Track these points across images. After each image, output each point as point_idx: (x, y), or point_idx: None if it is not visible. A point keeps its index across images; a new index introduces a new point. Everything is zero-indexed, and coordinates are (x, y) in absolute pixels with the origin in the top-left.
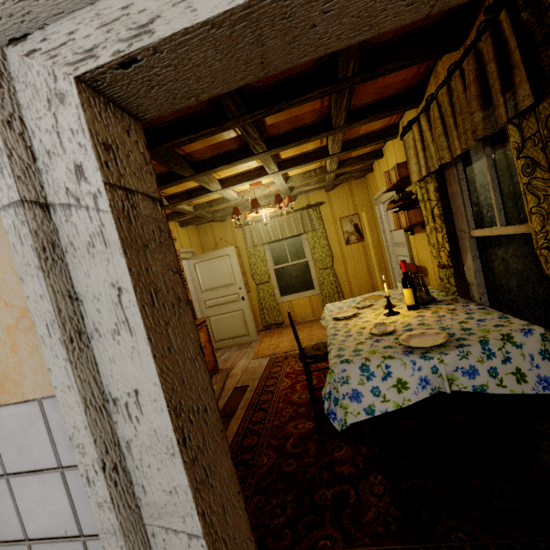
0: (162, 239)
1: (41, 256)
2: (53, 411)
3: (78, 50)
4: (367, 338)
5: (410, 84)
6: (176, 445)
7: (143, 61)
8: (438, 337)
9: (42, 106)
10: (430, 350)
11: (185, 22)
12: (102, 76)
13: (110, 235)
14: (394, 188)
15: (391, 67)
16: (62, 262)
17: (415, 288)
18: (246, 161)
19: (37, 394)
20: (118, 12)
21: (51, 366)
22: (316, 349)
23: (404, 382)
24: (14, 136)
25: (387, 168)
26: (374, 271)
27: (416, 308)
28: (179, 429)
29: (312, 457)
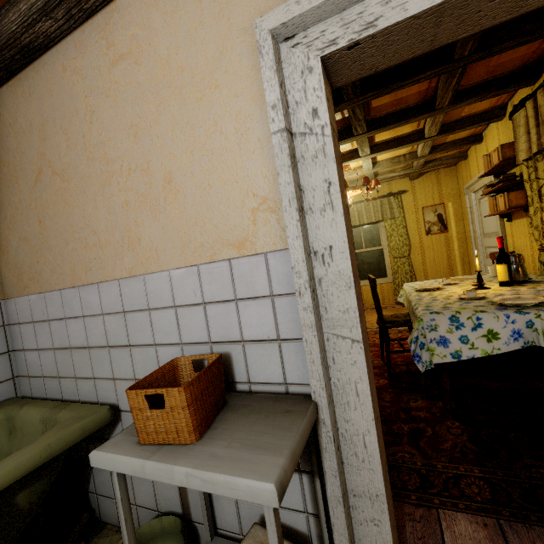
0: (341, 164)
1: (291, 160)
2: (273, 260)
3: (326, 41)
4: (455, 301)
5: (528, 61)
6: (352, 281)
7: (362, 44)
8: (536, 300)
9: (297, 76)
10: (526, 308)
11: (398, 18)
12: (334, 56)
13: (329, 150)
14: (493, 172)
15: (511, 44)
16: (296, 167)
17: (511, 265)
18: (344, 142)
19: (264, 250)
20: (355, 16)
21: (287, 224)
22: (395, 317)
23: (495, 333)
24: (282, 93)
25: (485, 153)
26: (455, 264)
27: (509, 284)
28: (353, 274)
29: (387, 402)
